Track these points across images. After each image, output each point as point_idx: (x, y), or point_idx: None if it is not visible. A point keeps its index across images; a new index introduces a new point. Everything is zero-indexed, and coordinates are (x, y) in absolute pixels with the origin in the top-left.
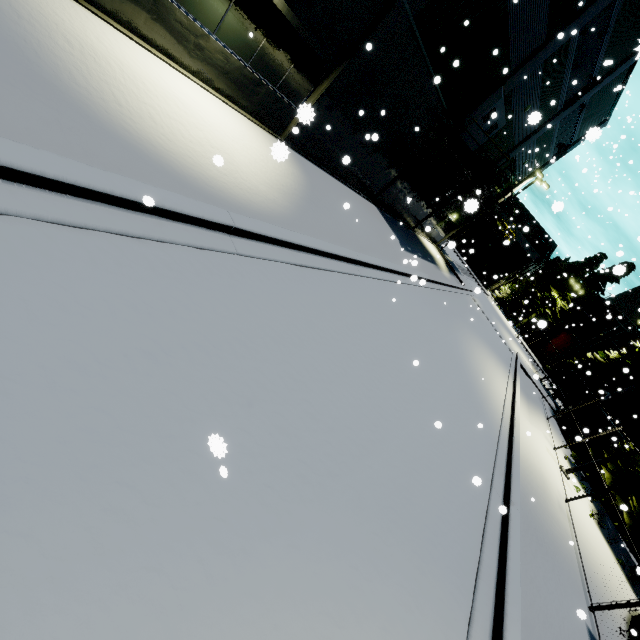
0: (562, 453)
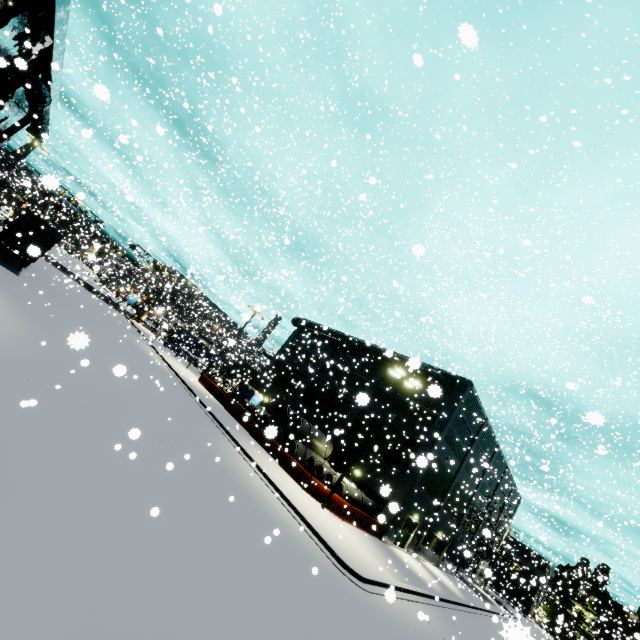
0: None
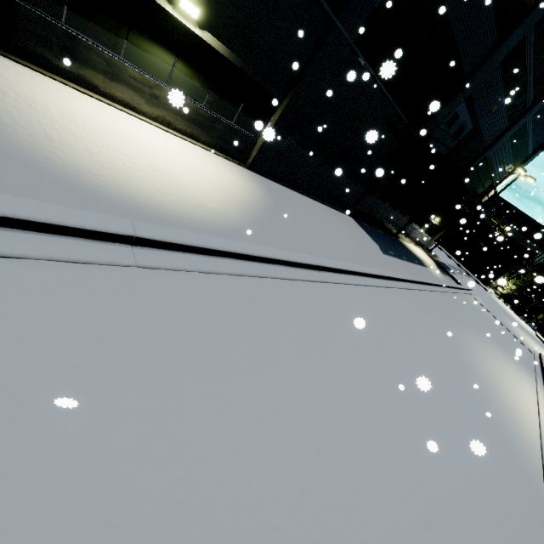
0: None
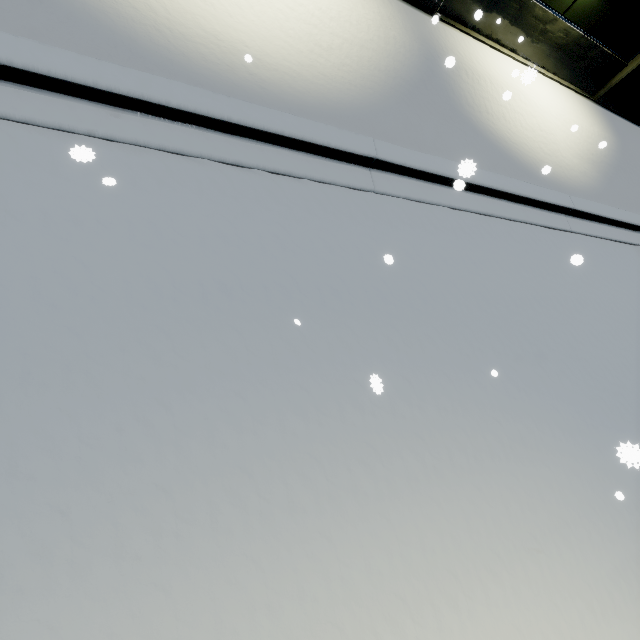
0: None
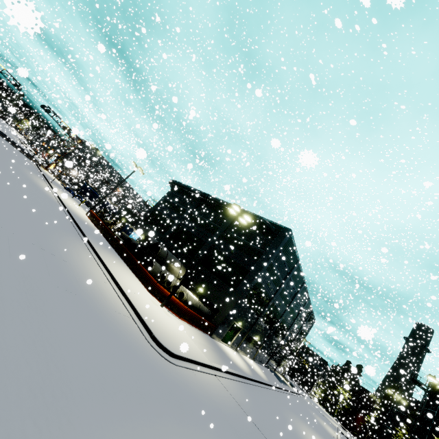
0: None
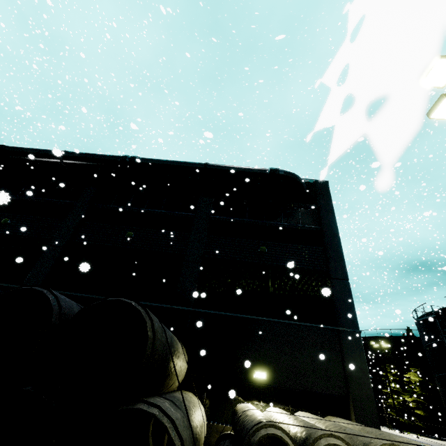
0: (388, 429)
